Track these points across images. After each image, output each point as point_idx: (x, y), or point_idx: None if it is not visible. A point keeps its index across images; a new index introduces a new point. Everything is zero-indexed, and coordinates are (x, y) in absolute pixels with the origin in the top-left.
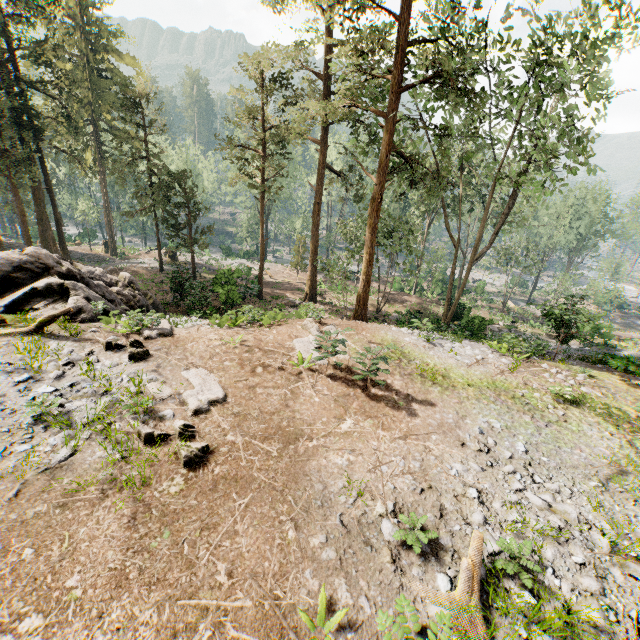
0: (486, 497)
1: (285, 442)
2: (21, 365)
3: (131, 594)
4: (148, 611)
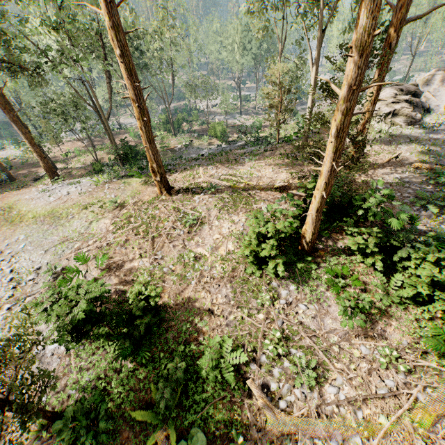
0: None
1: None
2: None
3: None
4: None
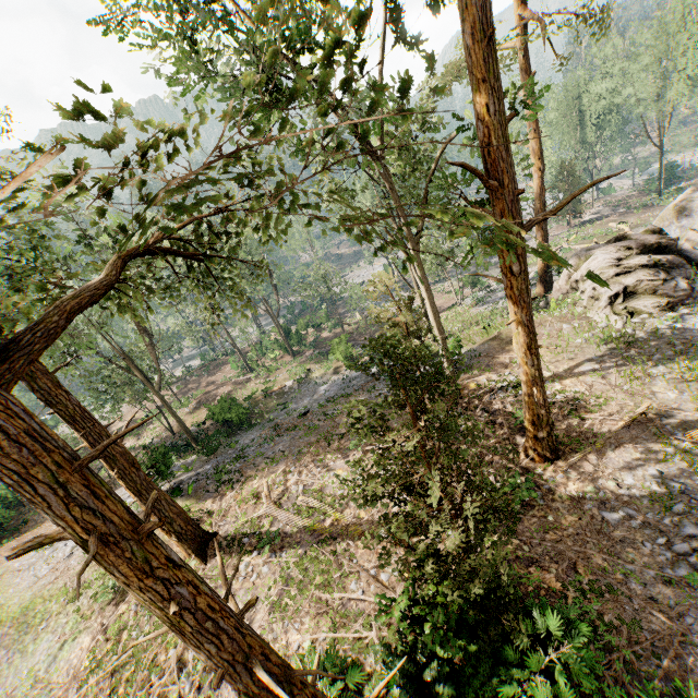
0: None
1: None
2: None
3: None
4: None
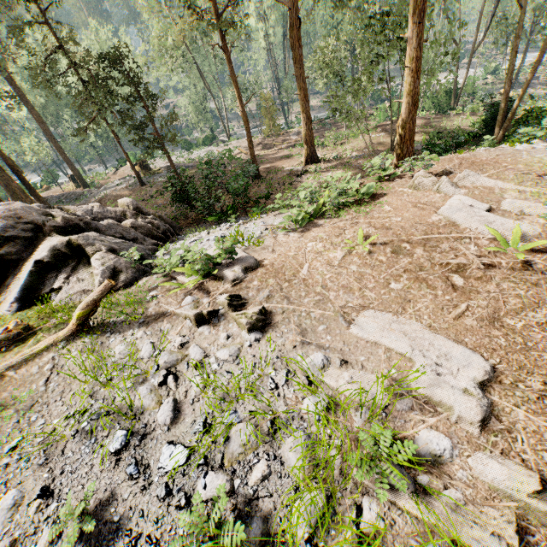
0: None
1: None
2: (97, 408)
3: None
4: None
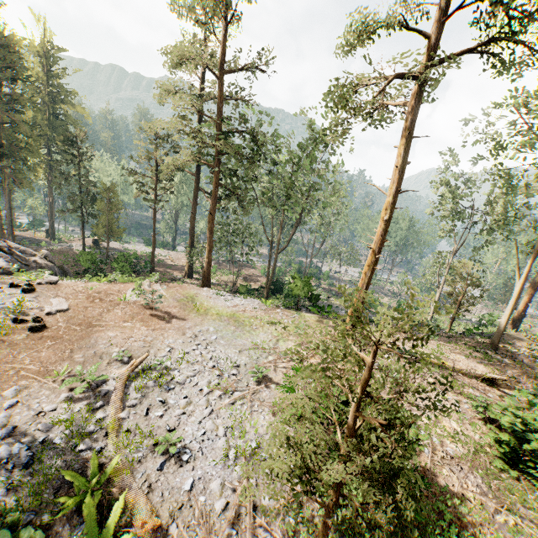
0: (174, 350)
1: (88, 327)
2: None
3: None
4: None
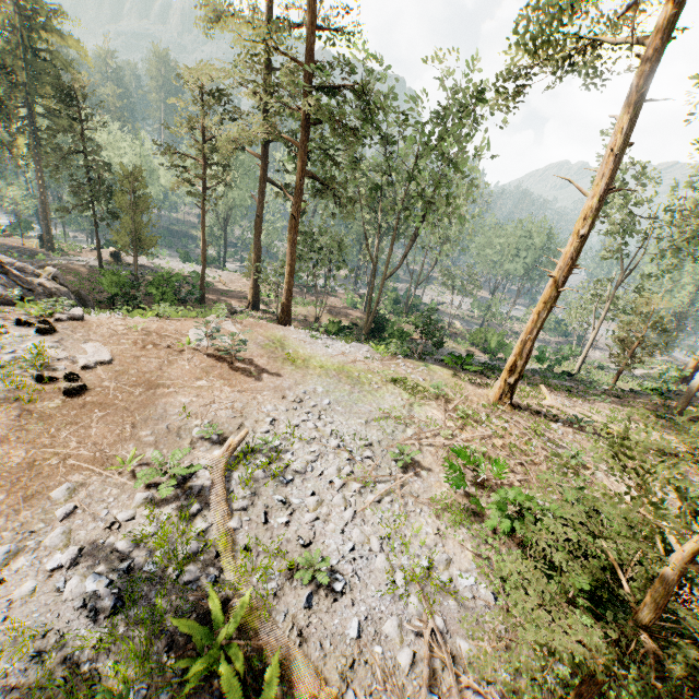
0: (278, 422)
1: (148, 388)
2: None
3: (11, 446)
4: (20, 451)
